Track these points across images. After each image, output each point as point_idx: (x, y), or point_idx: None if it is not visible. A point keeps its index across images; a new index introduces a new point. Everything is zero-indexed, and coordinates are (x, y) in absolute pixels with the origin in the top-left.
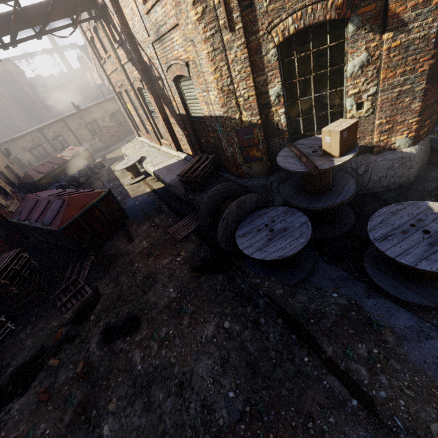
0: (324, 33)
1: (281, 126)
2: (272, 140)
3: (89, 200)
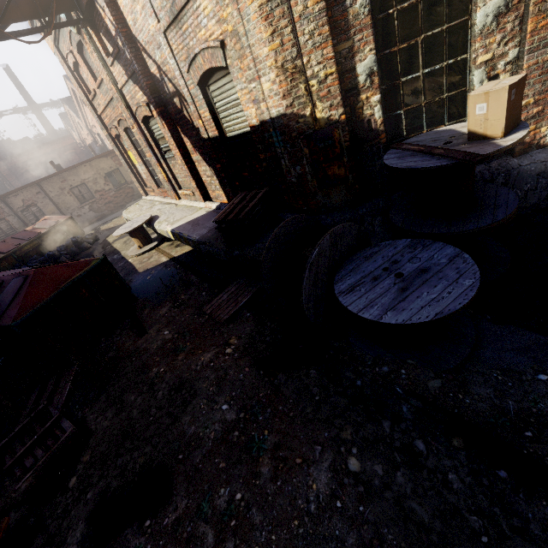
0: None
1: (375, 125)
2: (360, 149)
3: (70, 274)
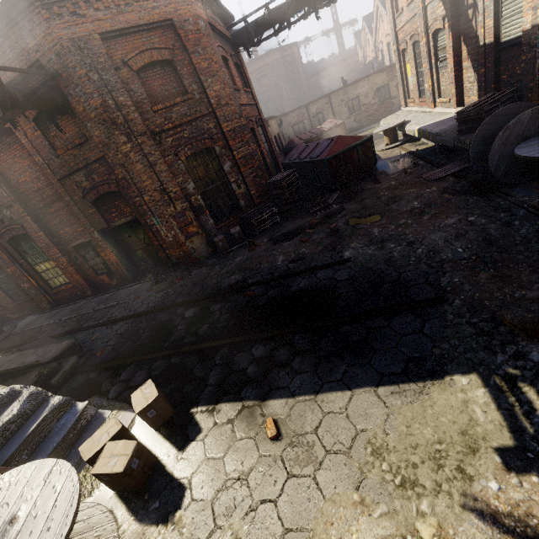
0: None
1: None
2: None
3: (352, 142)
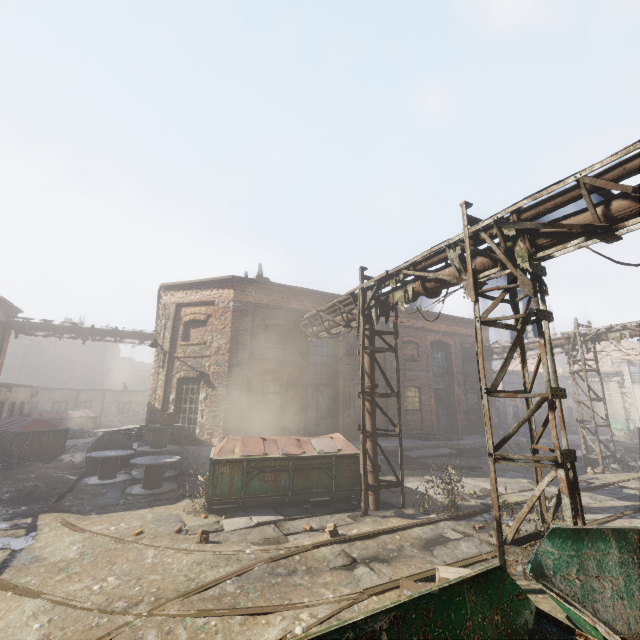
0: (195, 381)
1: None
2: None
3: (49, 427)
